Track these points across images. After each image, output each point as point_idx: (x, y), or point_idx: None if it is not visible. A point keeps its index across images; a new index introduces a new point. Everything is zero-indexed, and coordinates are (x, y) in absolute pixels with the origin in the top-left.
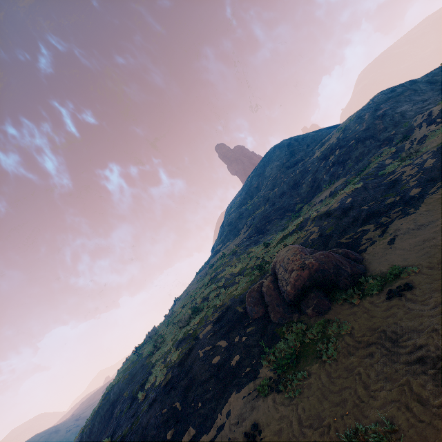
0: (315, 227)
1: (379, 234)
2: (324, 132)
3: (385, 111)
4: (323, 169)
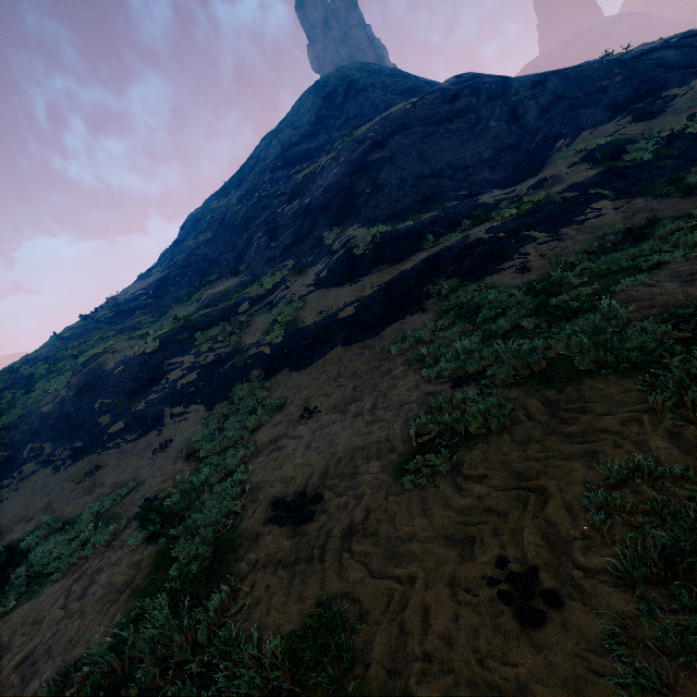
0: (66, 390)
1: (26, 476)
2: (384, 102)
3: (378, 161)
4: (266, 226)
